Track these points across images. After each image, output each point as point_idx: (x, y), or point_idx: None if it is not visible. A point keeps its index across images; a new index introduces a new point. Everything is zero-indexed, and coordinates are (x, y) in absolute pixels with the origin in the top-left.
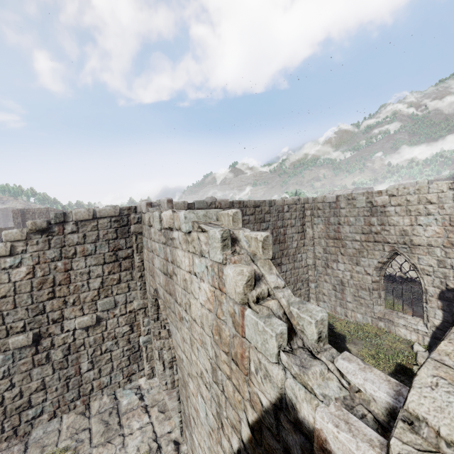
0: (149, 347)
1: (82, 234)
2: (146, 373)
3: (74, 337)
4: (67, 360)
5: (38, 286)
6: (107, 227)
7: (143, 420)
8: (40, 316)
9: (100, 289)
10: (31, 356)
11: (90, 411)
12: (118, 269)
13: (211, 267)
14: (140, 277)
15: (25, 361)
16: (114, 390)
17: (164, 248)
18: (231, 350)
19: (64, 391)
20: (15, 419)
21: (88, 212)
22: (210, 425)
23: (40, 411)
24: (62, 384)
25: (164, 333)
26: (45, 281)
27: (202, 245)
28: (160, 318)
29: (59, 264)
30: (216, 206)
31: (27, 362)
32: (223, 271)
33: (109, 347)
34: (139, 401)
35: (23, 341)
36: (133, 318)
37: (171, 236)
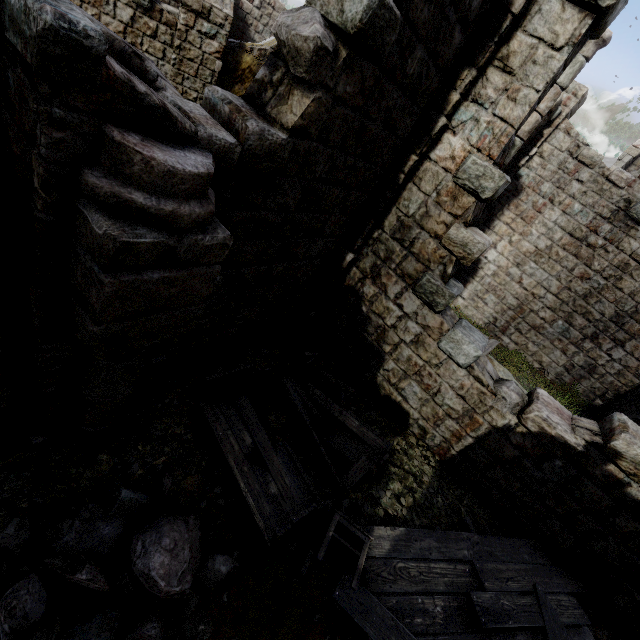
0: None
1: None
2: None
3: None
4: None
5: None
6: None
7: None
8: None
9: None
10: None
11: None
12: None
13: None
14: None
15: None
16: None
17: None
18: None
19: None
20: None
21: None
22: None
23: None
24: None
25: None
26: None
27: None
28: None
29: None
30: (270, 3)
31: None
32: None
33: None
34: None
35: None
36: None
37: None
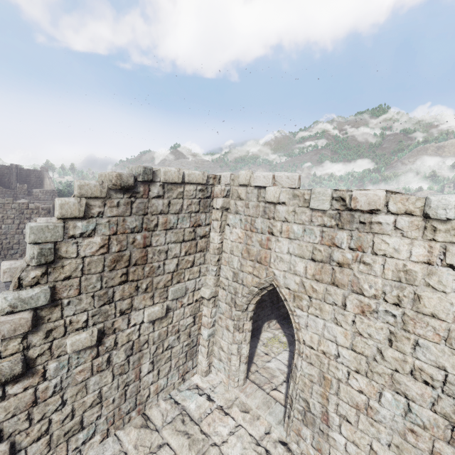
0: (211, 341)
1: (167, 201)
2: (204, 370)
3: (139, 332)
4: (129, 362)
5: (111, 265)
6: (192, 196)
7: (229, 423)
8: (107, 306)
9: (174, 272)
10: (90, 360)
11: (154, 422)
12: (194, 250)
13: None
14: (218, 260)
15: (83, 368)
16: (169, 393)
17: (325, 232)
18: None
19: (120, 402)
20: (61, 449)
21: (178, 173)
22: (417, 422)
23: (92, 432)
24: (120, 394)
25: (249, 326)
26: (120, 259)
27: None
28: (249, 308)
29: (138, 238)
30: None
31: (84, 369)
32: None
33: (171, 343)
34: (210, 402)
35: (85, 341)
36: (197, 308)
37: (365, 220)
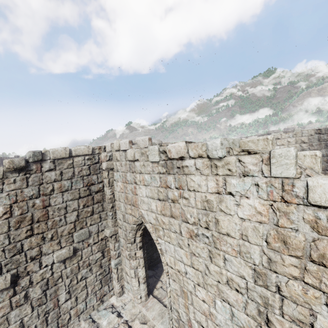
0: (119, 269)
1: (59, 171)
2: (117, 292)
3: (52, 271)
4: (46, 295)
5: (16, 226)
6: (81, 164)
7: None
8: (18, 256)
9: (76, 221)
10: (8, 299)
11: None
12: (91, 202)
13: (266, 184)
14: (112, 207)
15: (2, 305)
16: (89, 314)
17: (161, 177)
18: (311, 253)
19: (43, 327)
20: None
21: (64, 151)
22: (239, 324)
23: None
24: (41, 321)
25: (140, 254)
26: (23, 220)
27: (248, 166)
28: (136, 240)
29: (37, 202)
30: None
31: (4, 306)
32: (295, 184)
33: (84, 275)
34: (118, 318)
35: None
36: (104, 244)
37: (179, 165)
